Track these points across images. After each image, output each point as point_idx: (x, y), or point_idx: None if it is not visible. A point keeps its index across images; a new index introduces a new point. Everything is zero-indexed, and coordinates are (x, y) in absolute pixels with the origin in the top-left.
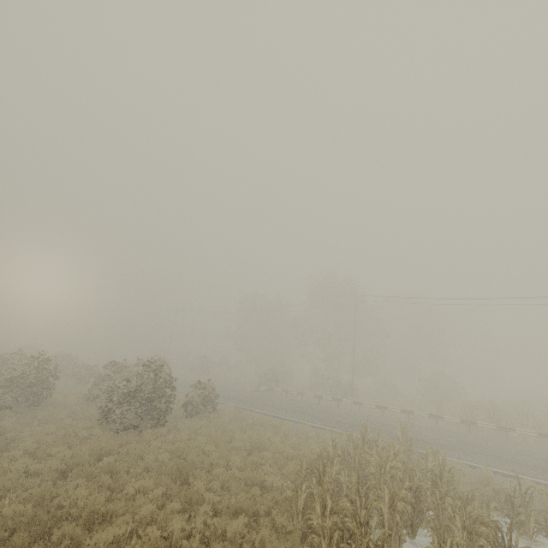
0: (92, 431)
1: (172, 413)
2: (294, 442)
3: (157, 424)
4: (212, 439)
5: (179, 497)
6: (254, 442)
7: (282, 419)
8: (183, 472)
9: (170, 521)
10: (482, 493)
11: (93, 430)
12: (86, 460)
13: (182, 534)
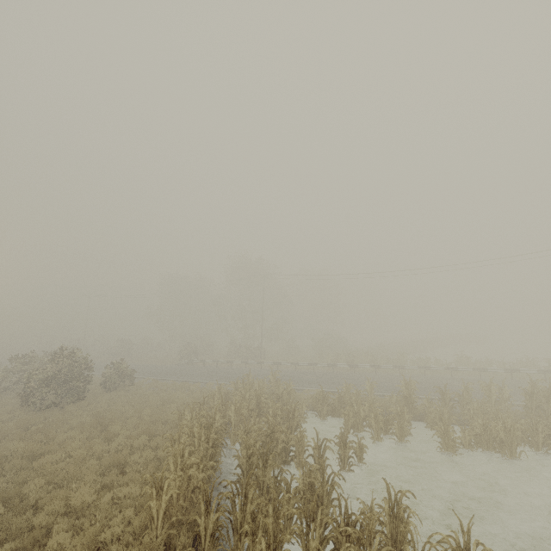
0: (13, 413)
1: (92, 390)
2: (197, 395)
3: (78, 400)
4: (129, 403)
5: (100, 438)
6: (164, 399)
7: (194, 383)
8: (103, 424)
9: (94, 447)
10: (311, 403)
11: (15, 412)
12: (16, 431)
13: (103, 452)
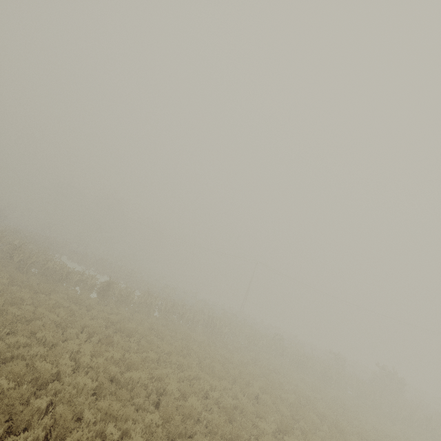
0: None
1: None
2: None
3: None
4: None
5: None
6: None
7: None
8: None
9: None
10: None
11: None
12: None
13: None
